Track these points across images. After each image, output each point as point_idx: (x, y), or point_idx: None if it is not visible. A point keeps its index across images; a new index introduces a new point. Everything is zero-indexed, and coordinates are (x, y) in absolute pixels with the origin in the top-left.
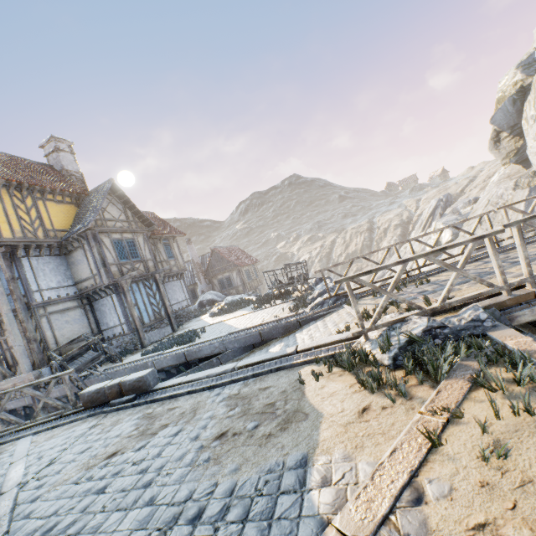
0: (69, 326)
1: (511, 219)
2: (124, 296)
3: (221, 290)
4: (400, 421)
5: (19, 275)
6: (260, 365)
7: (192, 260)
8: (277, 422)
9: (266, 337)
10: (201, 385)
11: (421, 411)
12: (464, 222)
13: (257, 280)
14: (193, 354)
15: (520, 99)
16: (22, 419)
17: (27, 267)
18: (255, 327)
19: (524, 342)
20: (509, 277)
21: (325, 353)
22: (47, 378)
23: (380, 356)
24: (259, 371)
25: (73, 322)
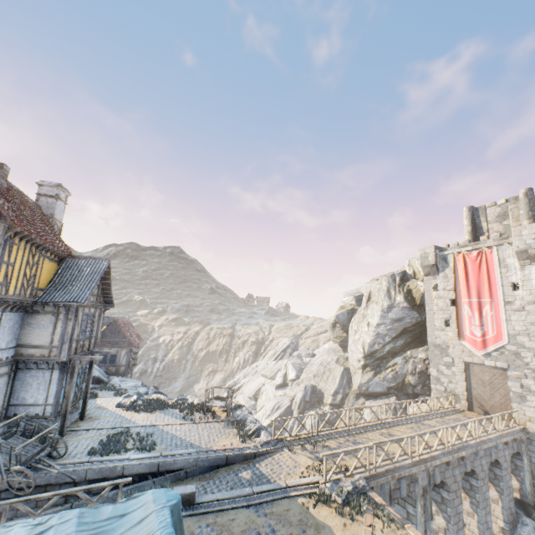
0: None
1: (332, 382)
2: (70, 375)
3: (99, 363)
4: (359, 529)
5: None
6: (271, 493)
7: None
8: (313, 529)
9: (230, 461)
10: (236, 503)
11: (364, 525)
12: (304, 368)
13: (136, 361)
14: (166, 465)
15: (351, 313)
16: None
17: None
18: (221, 450)
19: (380, 500)
20: (363, 459)
21: (304, 490)
22: (107, 483)
23: (337, 498)
24: (275, 497)
25: None
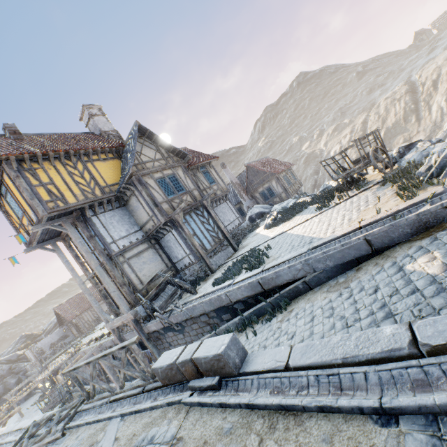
0: (147, 266)
1: None
2: (181, 229)
3: (264, 201)
4: None
5: (94, 232)
6: None
7: (231, 182)
8: None
9: (380, 245)
10: (339, 386)
11: None
12: None
13: (296, 183)
14: (269, 282)
15: None
16: (138, 346)
17: (98, 224)
18: (351, 232)
19: None
20: None
21: None
22: (116, 348)
23: None
24: None
25: (149, 261)
